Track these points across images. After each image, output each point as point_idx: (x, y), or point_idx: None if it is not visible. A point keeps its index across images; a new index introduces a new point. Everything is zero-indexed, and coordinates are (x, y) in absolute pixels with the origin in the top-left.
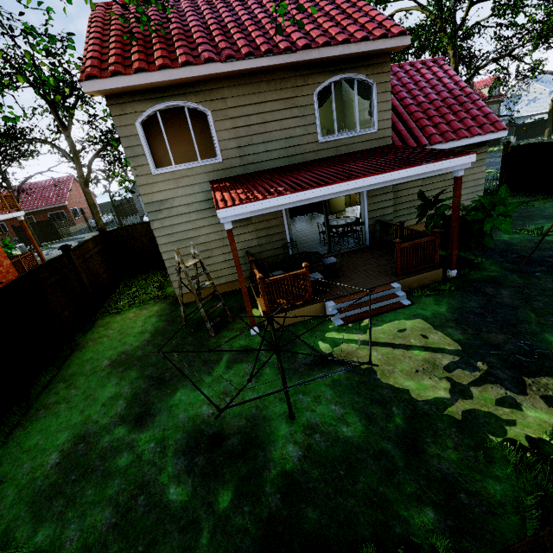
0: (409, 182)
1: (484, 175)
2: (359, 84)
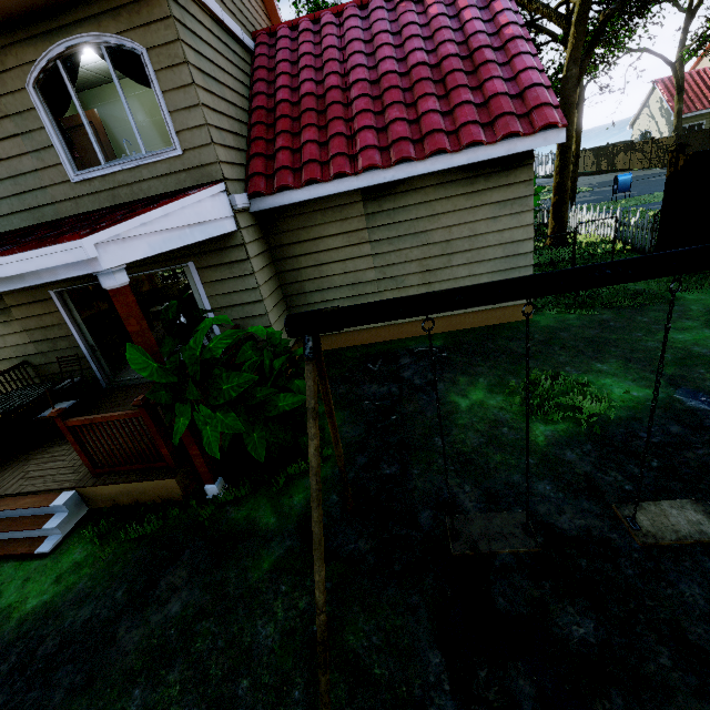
0: (344, 248)
1: (530, 234)
2: (127, 54)
